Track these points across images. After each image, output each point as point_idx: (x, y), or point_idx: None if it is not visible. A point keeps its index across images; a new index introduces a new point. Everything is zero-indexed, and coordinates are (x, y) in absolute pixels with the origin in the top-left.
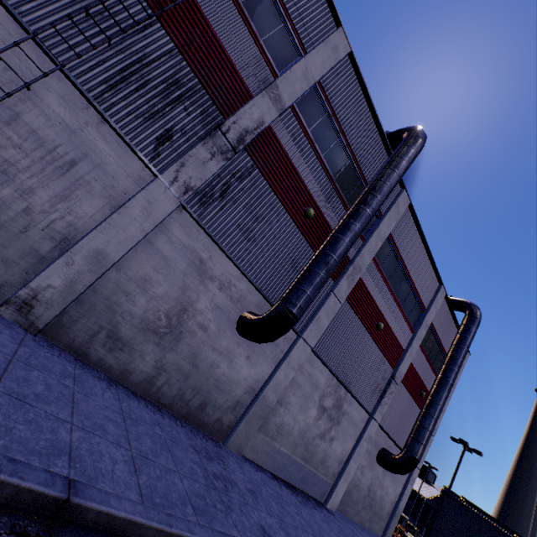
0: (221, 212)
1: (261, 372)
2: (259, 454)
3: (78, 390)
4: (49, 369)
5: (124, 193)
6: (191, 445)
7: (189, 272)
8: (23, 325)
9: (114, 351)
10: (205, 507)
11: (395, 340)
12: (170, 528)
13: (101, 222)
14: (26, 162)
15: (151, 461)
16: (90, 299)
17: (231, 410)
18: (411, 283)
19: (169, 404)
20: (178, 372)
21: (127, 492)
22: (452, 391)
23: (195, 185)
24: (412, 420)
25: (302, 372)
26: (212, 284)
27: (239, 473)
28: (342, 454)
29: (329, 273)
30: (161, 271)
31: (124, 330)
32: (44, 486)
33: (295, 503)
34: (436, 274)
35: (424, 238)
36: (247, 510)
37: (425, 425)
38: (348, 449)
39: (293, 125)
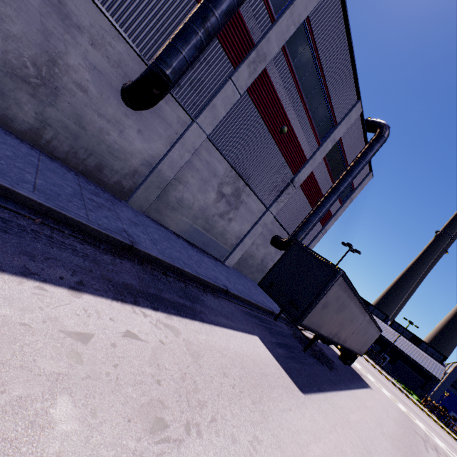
0: None
1: (156, 150)
2: (163, 218)
3: None
4: None
5: None
6: (76, 183)
7: (46, 12)
8: None
9: None
10: (54, 195)
11: (299, 148)
12: None
13: None
14: None
15: None
16: None
17: (129, 177)
18: (326, 91)
19: (64, 159)
20: (65, 130)
21: None
22: (348, 205)
23: None
24: None
25: (200, 159)
26: (81, 36)
27: (129, 214)
28: (240, 232)
29: (207, 31)
30: (8, 2)
31: None
32: None
33: (187, 247)
34: (356, 87)
35: (349, 36)
36: (114, 220)
37: (311, 219)
38: (245, 230)
39: None
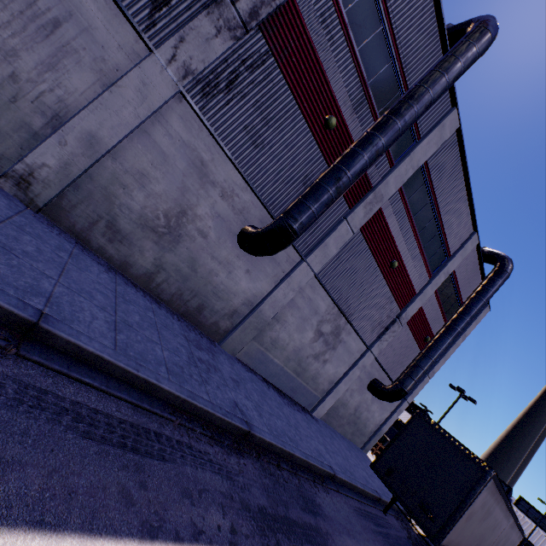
0: (226, 108)
1: (260, 288)
2: (253, 360)
3: (72, 263)
4: (45, 240)
5: (116, 69)
6: (183, 335)
7: (189, 173)
8: (23, 200)
9: (114, 243)
10: (180, 373)
11: (408, 282)
12: (137, 372)
13: (92, 101)
14: (5, 15)
15: (134, 330)
16: (87, 186)
17: (228, 317)
18: (440, 224)
19: (169, 301)
20: (177, 273)
21: (100, 339)
22: (460, 342)
23: (196, 69)
24: (411, 361)
25: (302, 296)
26: (214, 190)
27: (227, 367)
28: (334, 376)
29: (339, 190)
30: (159, 167)
31: (123, 223)
32: (14, 307)
33: (279, 401)
34: (472, 219)
35: (467, 174)
36: (224, 389)
37: (421, 365)
38: (340, 373)
39: (324, 0)
